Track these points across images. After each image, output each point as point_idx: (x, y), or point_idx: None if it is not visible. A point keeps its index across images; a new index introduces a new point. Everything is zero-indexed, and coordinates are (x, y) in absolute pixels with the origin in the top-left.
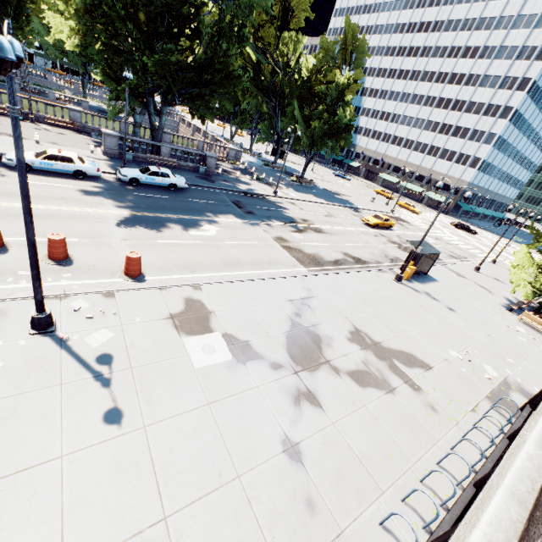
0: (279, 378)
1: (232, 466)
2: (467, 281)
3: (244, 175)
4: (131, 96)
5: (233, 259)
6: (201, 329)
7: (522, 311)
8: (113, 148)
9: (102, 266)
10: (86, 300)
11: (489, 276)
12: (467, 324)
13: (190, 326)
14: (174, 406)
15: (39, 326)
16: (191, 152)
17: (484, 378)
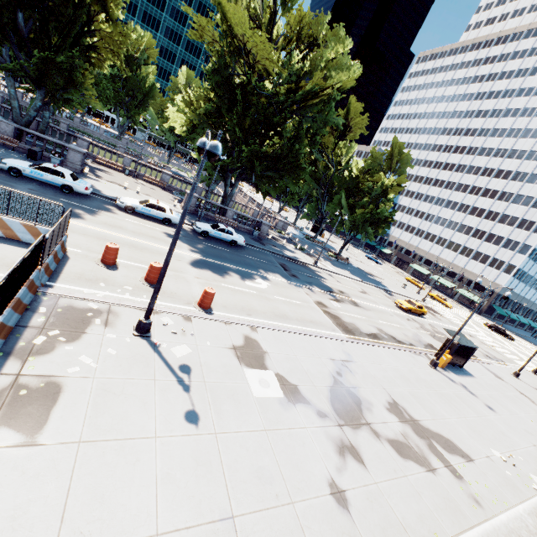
0: (324, 425)
1: (286, 491)
2: (505, 384)
3: (288, 244)
4: (215, 170)
5: (281, 312)
6: (258, 364)
7: None
8: (191, 205)
9: (181, 295)
10: (171, 318)
11: (531, 385)
12: (508, 427)
13: (249, 360)
14: (238, 424)
15: (142, 329)
16: (250, 217)
17: (532, 488)
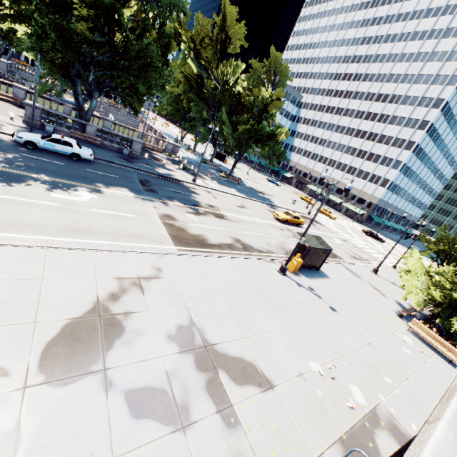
0: None
1: None
2: (361, 281)
3: (173, 165)
4: (64, 77)
5: (84, 226)
6: None
7: (413, 318)
8: (35, 119)
9: None
10: None
11: (387, 279)
12: (345, 328)
13: None
14: None
15: None
16: (118, 134)
17: (346, 406)
